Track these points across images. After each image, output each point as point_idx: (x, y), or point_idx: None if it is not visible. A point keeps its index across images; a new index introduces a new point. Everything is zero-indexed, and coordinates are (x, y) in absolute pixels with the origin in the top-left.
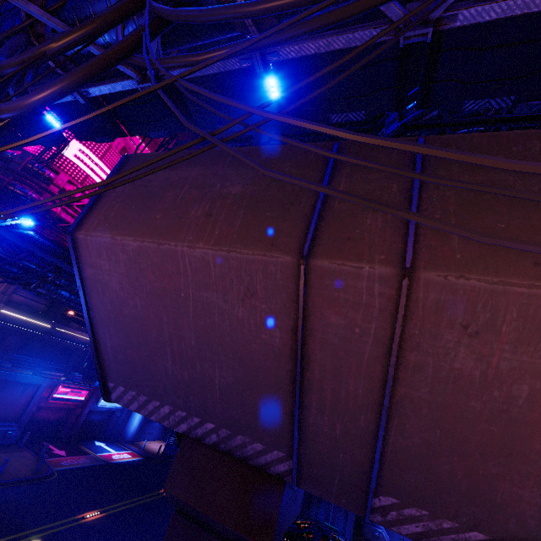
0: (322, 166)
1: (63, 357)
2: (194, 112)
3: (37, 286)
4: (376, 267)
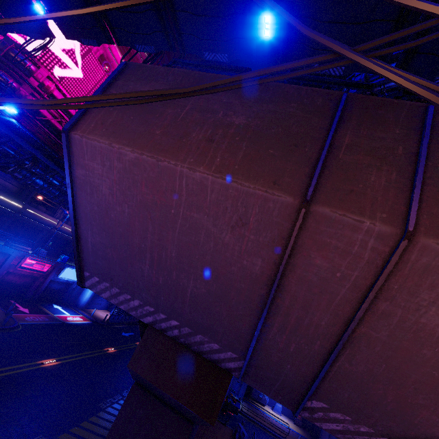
0: (328, 114)
1: (31, 233)
2: (185, 33)
3: (14, 170)
4: (377, 224)
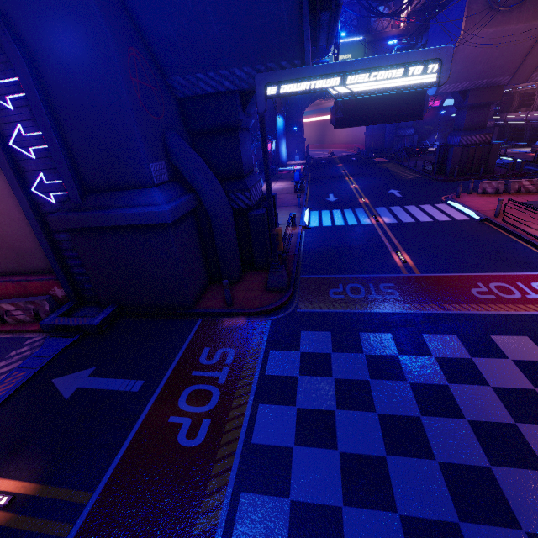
0: None
1: None
2: None
3: None
4: None
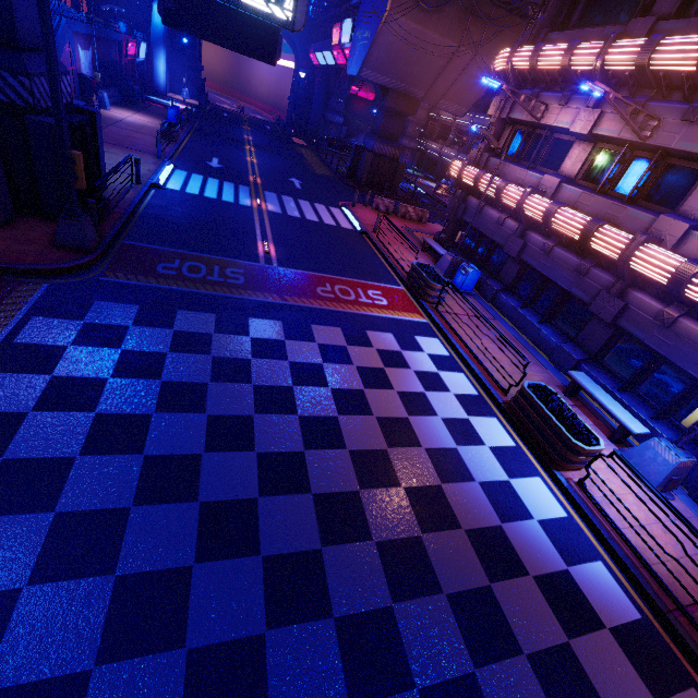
0: (471, 8)
1: None
2: None
3: None
4: (471, 53)
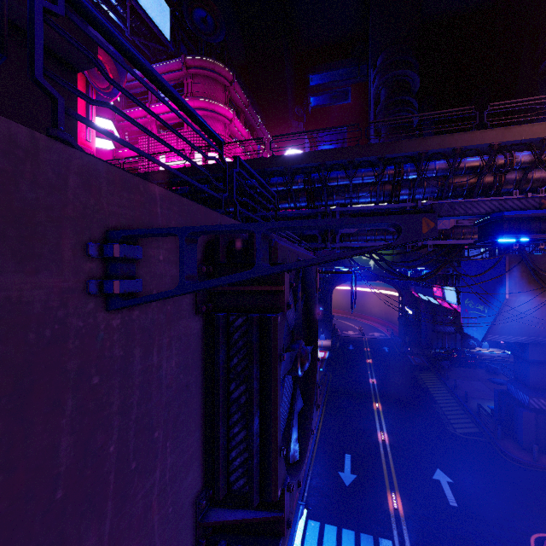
0: None
1: None
2: None
3: None
4: None
